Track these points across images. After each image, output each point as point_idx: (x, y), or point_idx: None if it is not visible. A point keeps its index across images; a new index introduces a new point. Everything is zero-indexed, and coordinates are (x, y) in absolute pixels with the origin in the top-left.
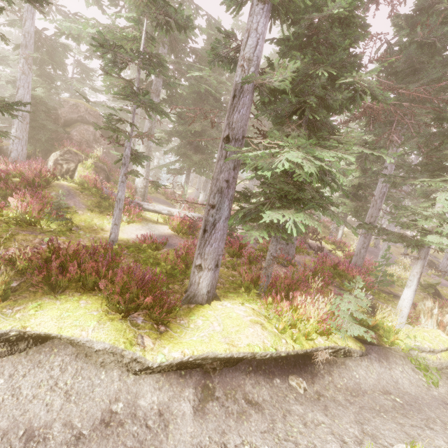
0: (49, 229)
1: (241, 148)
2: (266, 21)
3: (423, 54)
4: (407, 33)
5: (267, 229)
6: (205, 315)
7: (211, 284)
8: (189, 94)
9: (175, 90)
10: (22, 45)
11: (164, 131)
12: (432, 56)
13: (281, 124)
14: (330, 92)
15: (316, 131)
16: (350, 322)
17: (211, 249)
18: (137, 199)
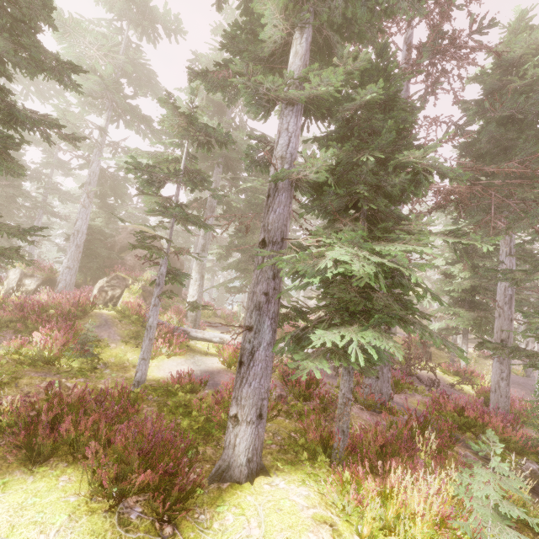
0: (69, 369)
1: (278, 252)
2: (297, 120)
3: (508, 131)
4: (482, 116)
5: (332, 357)
6: (240, 504)
7: (253, 447)
8: (247, 207)
9: (230, 204)
10: (87, 182)
11: (223, 246)
12: (522, 132)
13: (334, 220)
14: (384, 178)
15: (381, 224)
16: (497, 523)
17: (249, 390)
18: (187, 325)
